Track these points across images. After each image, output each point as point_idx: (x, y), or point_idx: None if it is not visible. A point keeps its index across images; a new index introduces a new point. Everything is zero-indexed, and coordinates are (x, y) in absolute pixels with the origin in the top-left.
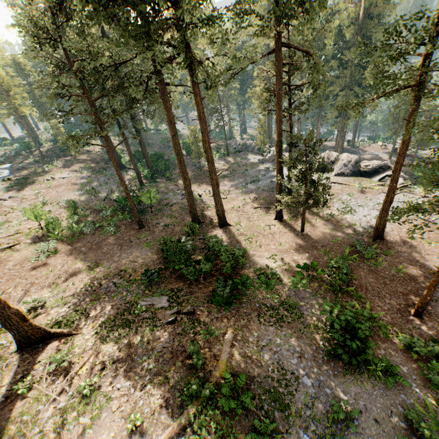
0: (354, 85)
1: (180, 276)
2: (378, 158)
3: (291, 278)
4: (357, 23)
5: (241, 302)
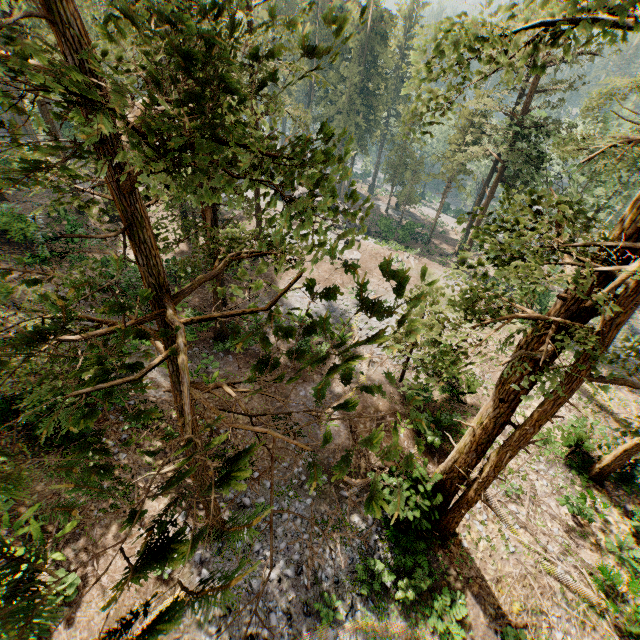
0: (353, 111)
1: (12, 242)
2: (377, 209)
3: (135, 265)
4: (365, 35)
5: (60, 269)
